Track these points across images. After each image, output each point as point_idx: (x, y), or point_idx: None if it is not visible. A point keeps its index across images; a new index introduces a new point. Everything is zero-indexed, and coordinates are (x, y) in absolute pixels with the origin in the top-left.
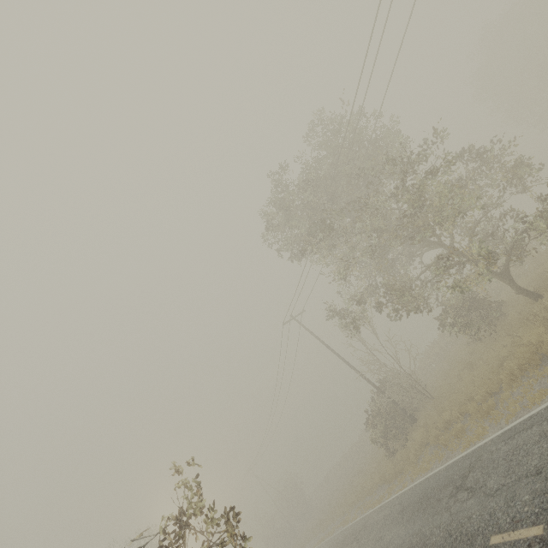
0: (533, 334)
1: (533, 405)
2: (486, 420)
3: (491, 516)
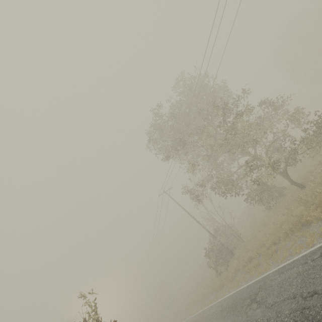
0: (298, 210)
1: (296, 253)
2: (271, 259)
3: (268, 321)
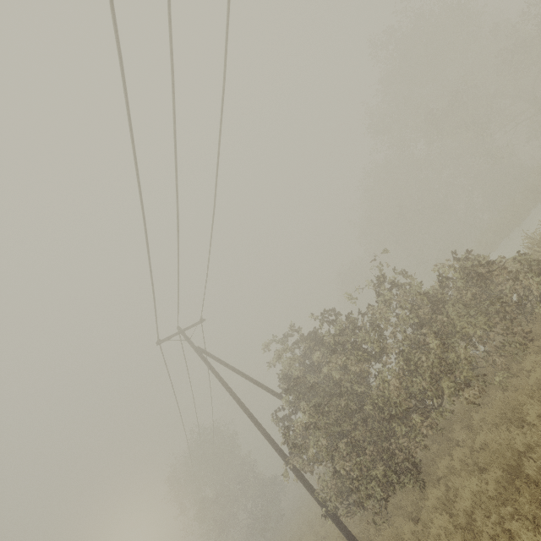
0: None
1: None
2: None
3: None
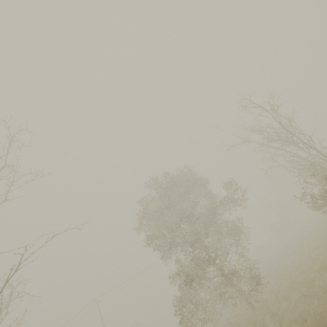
0: None
1: None
2: None
3: None
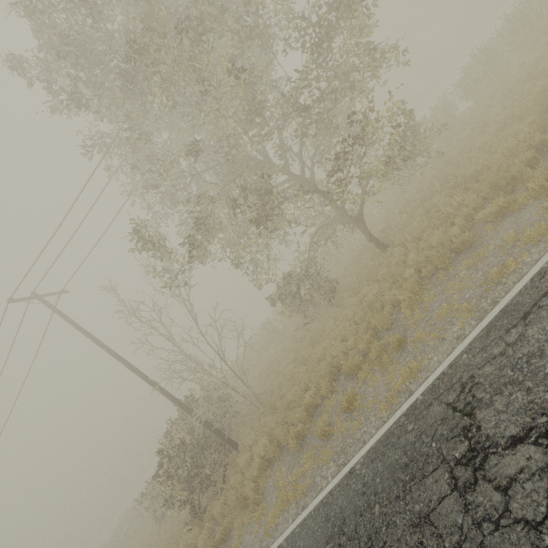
0: (436, 234)
1: (508, 277)
2: (400, 358)
3: None
